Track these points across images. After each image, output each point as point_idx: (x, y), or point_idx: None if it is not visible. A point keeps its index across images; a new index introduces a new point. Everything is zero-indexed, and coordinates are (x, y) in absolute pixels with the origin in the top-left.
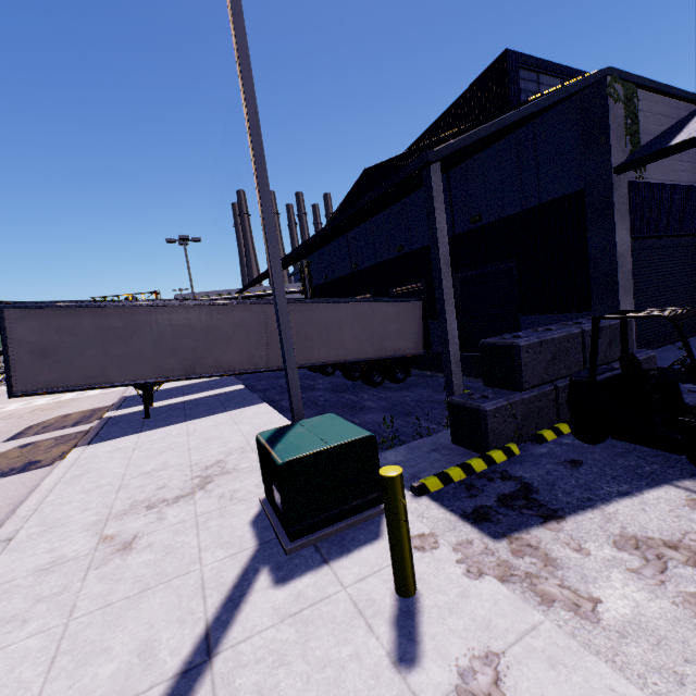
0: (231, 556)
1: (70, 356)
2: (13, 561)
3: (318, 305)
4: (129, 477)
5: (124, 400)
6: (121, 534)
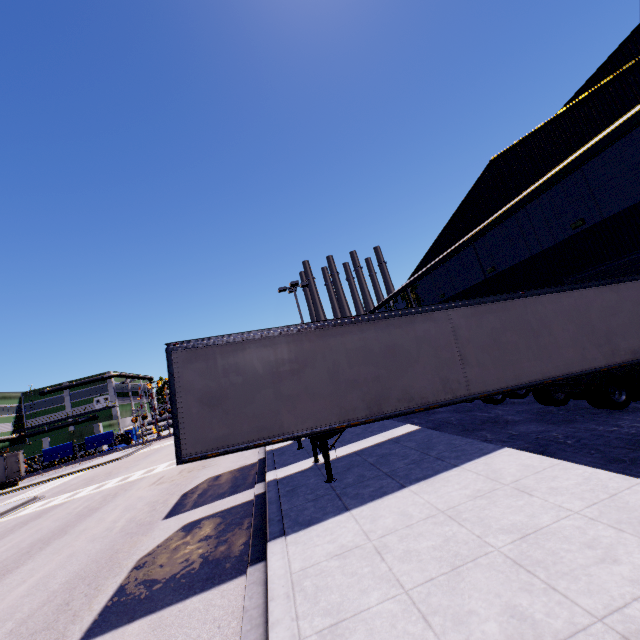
0: None
1: (239, 402)
2: None
3: (512, 301)
4: None
5: (273, 455)
6: None
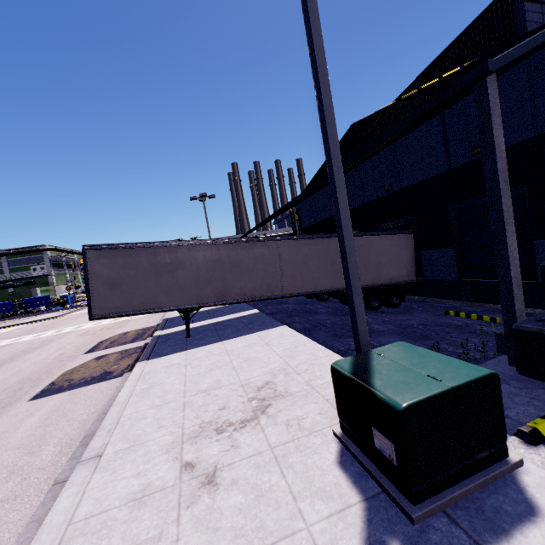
0: (337, 513)
1: (132, 286)
2: (106, 484)
3: (322, 239)
4: (190, 395)
5: (166, 322)
6: (200, 462)
